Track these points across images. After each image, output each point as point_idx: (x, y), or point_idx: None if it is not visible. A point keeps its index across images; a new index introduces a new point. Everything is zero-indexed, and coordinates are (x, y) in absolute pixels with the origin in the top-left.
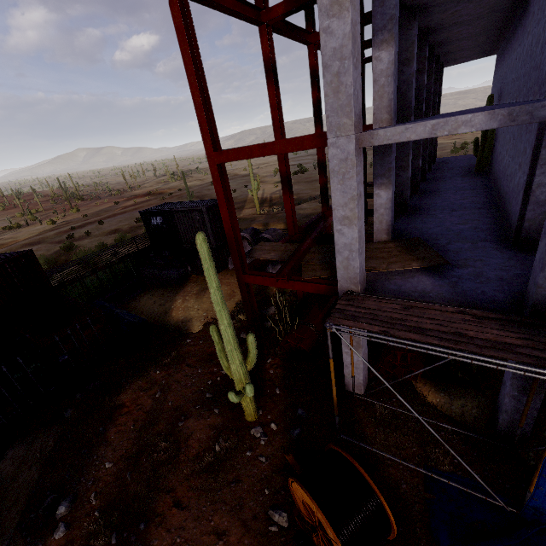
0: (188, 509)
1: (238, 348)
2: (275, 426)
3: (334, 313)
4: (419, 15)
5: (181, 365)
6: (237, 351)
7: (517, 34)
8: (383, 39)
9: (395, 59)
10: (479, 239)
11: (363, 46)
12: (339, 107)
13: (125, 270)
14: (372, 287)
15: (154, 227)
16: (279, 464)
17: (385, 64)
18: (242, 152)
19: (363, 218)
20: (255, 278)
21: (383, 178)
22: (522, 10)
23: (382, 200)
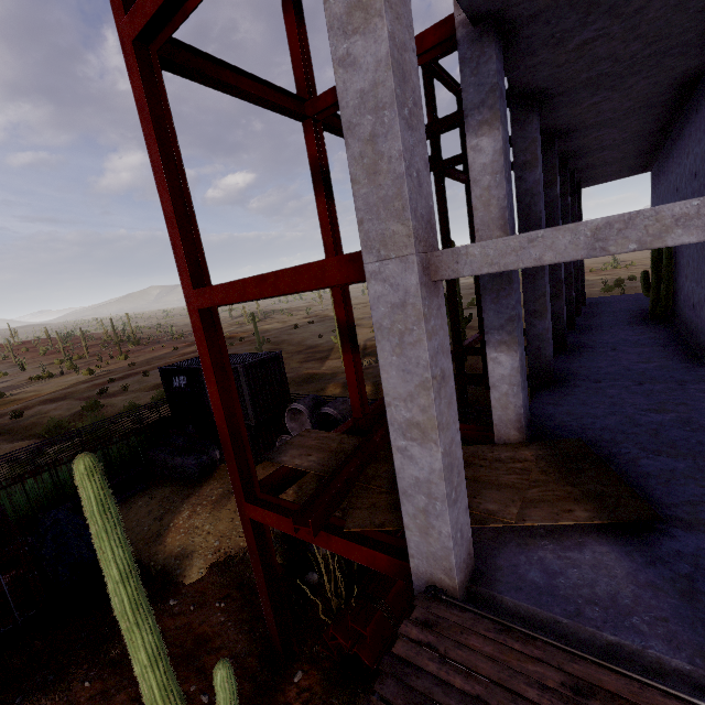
0: None
1: None
2: None
3: (385, 678)
4: (539, 109)
5: None
6: None
7: (687, 134)
8: (482, 120)
9: (505, 148)
10: (703, 449)
11: (466, 157)
12: (381, 202)
13: (128, 451)
14: (489, 572)
15: (176, 390)
16: None
17: (488, 155)
18: (232, 289)
19: (457, 422)
20: (265, 513)
21: (502, 333)
22: (690, 103)
23: (504, 370)
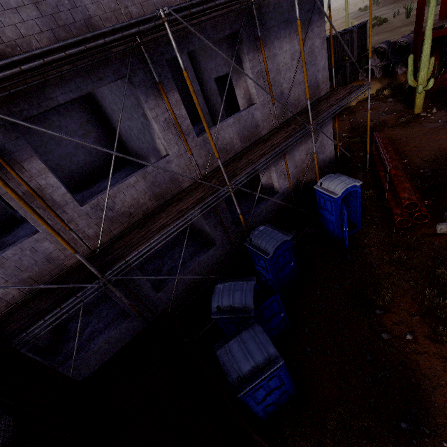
0: (398, 131)
1: (428, 62)
2: (435, 110)
3: None
4: None
5: (355, 113)
6: (427, 62)
7: None
8: None
9: None
10: None
11: None
12: None
13: None
14: None
15: None
16: (443, 117)
17: None
18: None
19: None
20: None
21: None
22: None
23: None
